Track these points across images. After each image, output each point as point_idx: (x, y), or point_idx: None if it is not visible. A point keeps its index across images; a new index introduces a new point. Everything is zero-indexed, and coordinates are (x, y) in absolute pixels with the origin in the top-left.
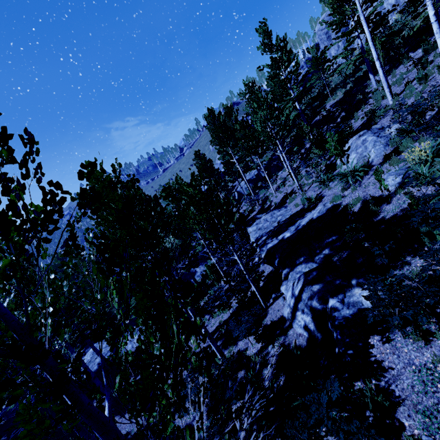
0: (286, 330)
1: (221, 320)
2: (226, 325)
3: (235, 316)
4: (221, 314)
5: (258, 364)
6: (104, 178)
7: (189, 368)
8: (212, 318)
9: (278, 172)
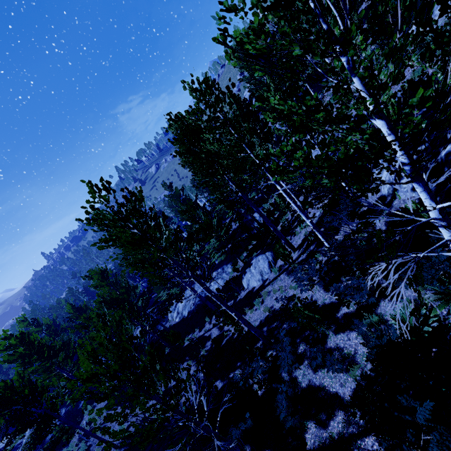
0: (389, 203)
1: (306, 233)
2: (313, 234)
3: (321, 224)
4: (302, 230)
5: (366, 239)
6: (177, 117)
7: (288, 274)
8: (294, 237)
9: (323, 90)
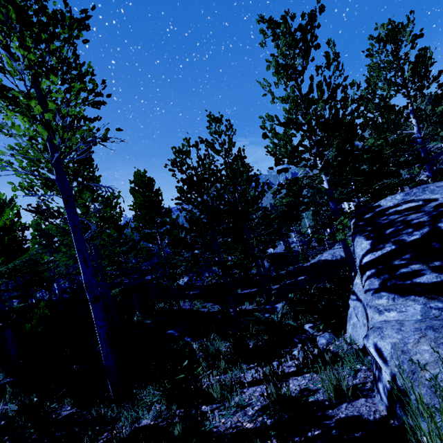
0: None
1: None
2: None
3: None
4: None
5: None
6: None
7: None
8: None
9: None
